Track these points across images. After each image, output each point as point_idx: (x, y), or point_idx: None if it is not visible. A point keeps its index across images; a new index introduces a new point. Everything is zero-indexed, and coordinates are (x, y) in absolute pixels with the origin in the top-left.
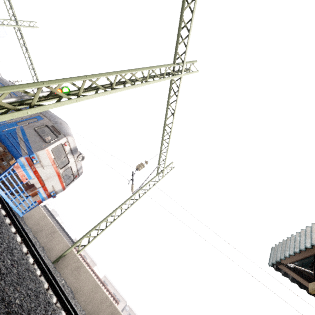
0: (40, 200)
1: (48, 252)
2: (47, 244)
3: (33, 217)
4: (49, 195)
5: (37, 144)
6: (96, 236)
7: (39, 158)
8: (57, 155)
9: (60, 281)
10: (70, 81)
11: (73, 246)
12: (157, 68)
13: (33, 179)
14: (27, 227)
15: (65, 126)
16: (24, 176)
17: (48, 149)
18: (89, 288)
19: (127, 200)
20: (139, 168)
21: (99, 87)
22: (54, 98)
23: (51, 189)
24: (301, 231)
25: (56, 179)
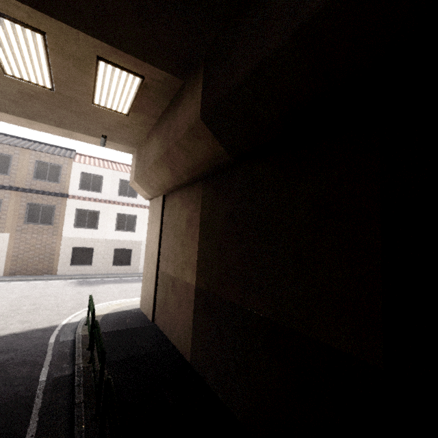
0: None
1: None
2: None
3: None
4: None
5: None
6: None
7: None
8: None
9: None
10: None
11: None
12: None
13: None
14: None
15: None
16: None
17: None
18: None
19: None
20: None
21: None
22: None
23: None
24: None
25: None
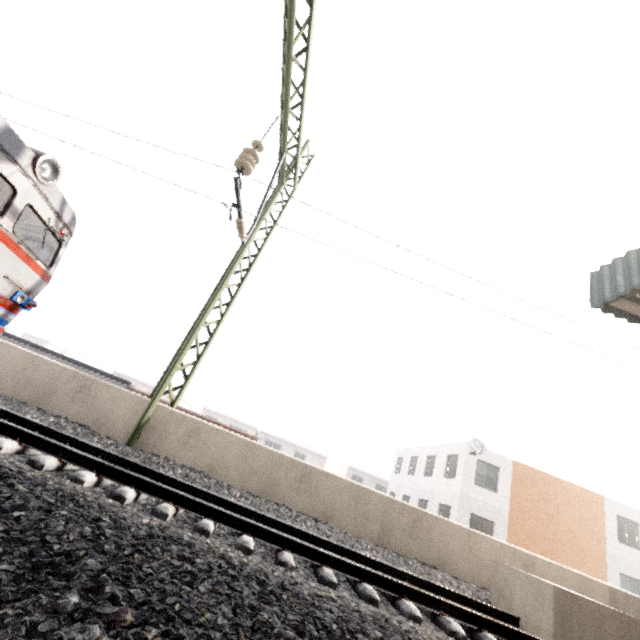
0: None
1: (101, 428)
2: (86, 416)
3: (1, 372)
4: (13, 305)
5: None
6: (198, 362)
7: None
8: None
9: (173, 471)
10: None
11: (157, 397)
12: None
13: None
14: (5, 399)
15: None
16: None
17: None
18: (236, 455)
19: (235, 263)
20: (247, 165)
21: None
22: None
23: (9, 288)
24: None
25: (5, 255)
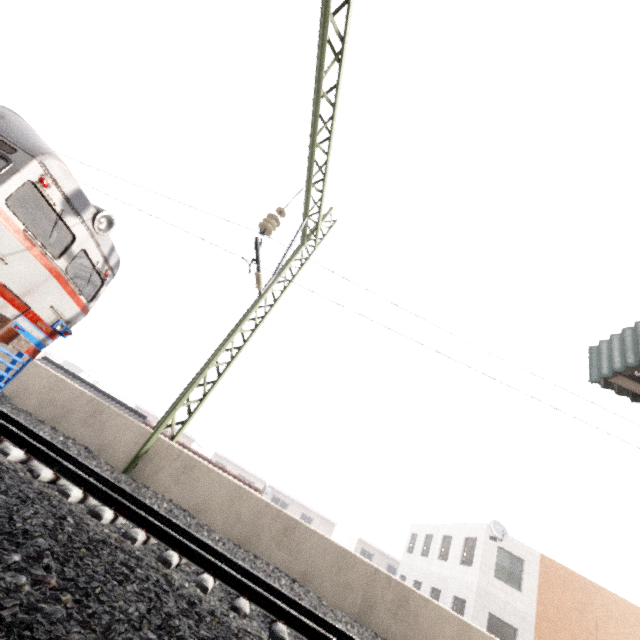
0: (31, 348)
1: (103, 454)
2: (93, 440)
3: (30, 390)
4: (53, 332)
5: None
6: (203, 400)
7: None
8: (29, 228)
9: (159, 504)
10: None
11: (159, 430)
12: None
13: None
14: (26, 415)
15: (19, 126)
16: None
17: None
18: (224, 498)
19: (251, 311)
20: (268, 227)
21: None
22: None
23: (52, 317)
24: None
25: (55, 289)
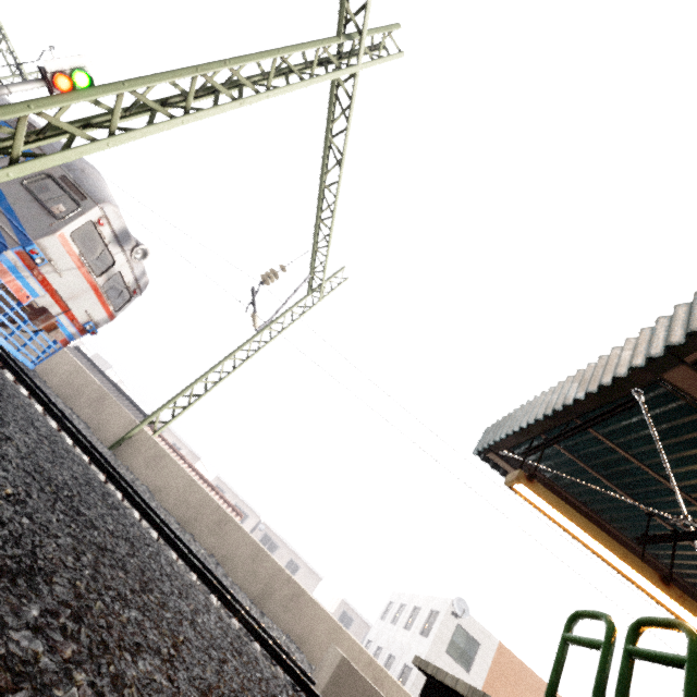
0: (64, 339)
1: (98, 432)
2: (93, 419)
3: (56, 371)
4: (83, 330)
5: (35, 221)
6: (186, 408)
7: (47, 253)
8: (86, 243)
9: (127, 475)
10: (88, 98)
11: (144, 423)
12: (294, 51)
13: (43, 297)
14: (49, 389)
15: (93, 179)
16: (22, 292)
17: (63, 234)
18: (179, 486)
19: (245, 344)
20: (267, 280)
21: (156, 109)
22: (58, 135)
23: (85, 318)
24: (527, 403)
25: (92, 299)
